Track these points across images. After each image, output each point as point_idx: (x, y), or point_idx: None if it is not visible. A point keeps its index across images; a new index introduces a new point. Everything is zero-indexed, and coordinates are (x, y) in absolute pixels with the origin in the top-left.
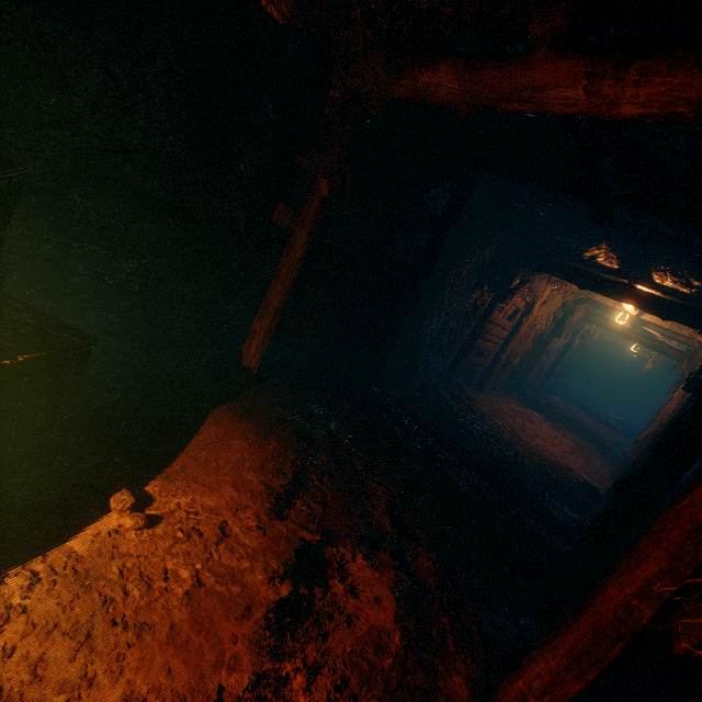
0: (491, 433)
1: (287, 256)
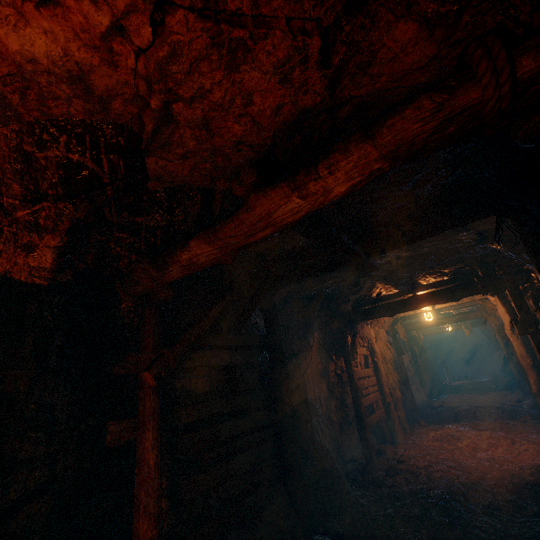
0: (452, 488)
1: (140, 472)
